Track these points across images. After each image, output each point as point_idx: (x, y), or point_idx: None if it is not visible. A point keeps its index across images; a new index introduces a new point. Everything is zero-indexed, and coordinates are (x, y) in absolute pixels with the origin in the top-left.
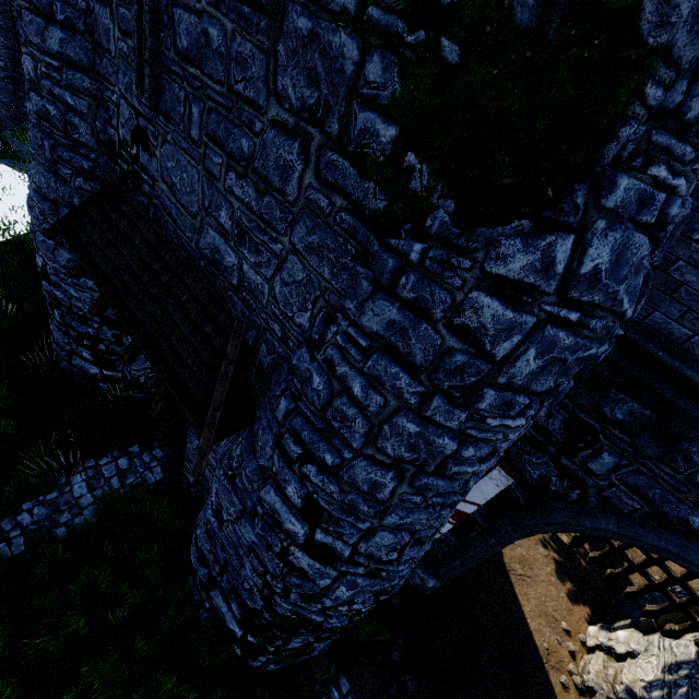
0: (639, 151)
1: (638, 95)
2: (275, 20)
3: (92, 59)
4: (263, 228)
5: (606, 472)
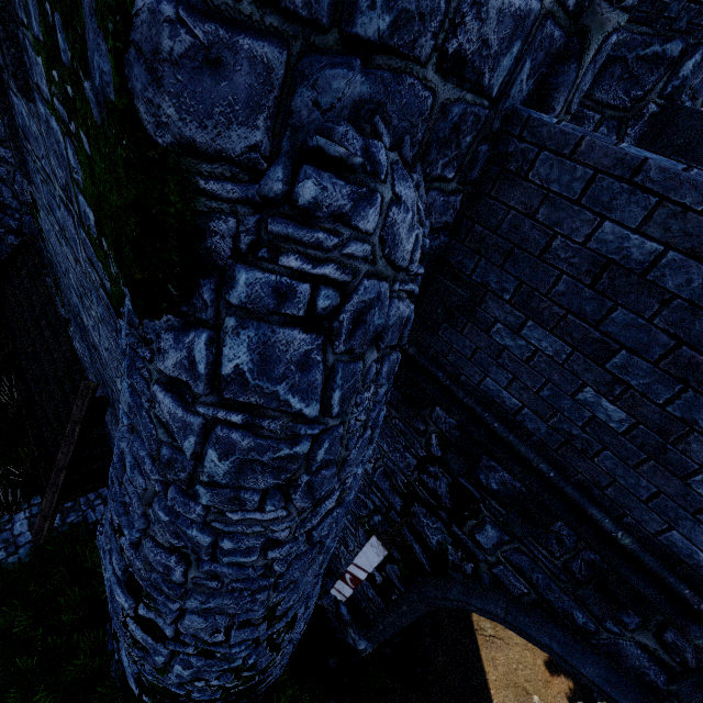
0: (263, 240)
1: (196, 192)
2: (34, 105)
3: (3, 131)
4: (85, 294)
5: (492, 547)
